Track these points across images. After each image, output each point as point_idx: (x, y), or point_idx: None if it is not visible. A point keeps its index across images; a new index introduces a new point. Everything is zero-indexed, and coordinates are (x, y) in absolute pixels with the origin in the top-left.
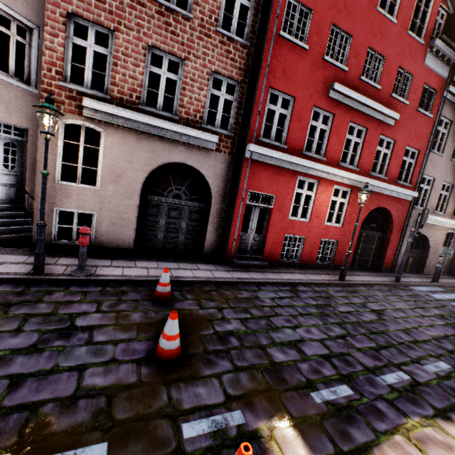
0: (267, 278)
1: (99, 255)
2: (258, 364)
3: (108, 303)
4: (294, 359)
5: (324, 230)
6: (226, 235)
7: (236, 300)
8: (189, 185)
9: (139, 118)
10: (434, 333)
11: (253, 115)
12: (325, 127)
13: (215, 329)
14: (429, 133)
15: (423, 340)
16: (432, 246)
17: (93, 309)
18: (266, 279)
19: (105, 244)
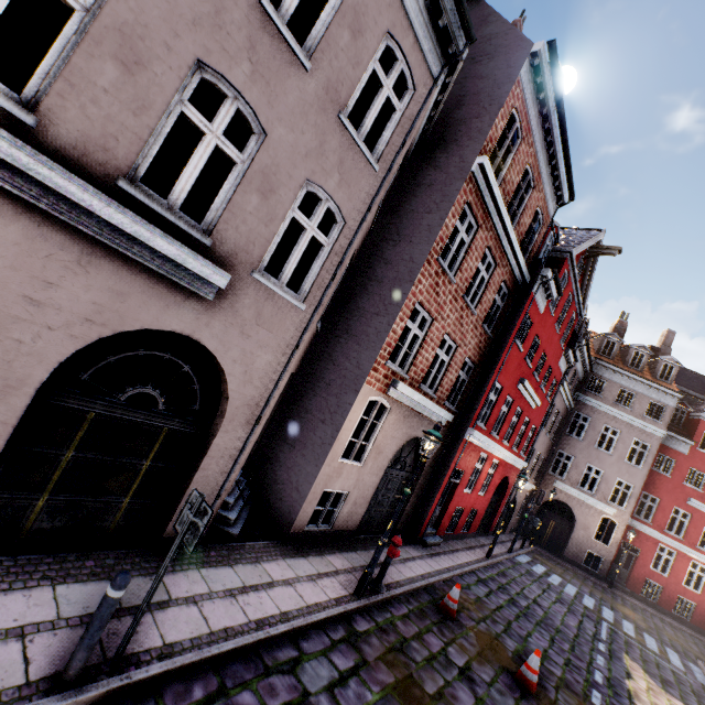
0: (458, 564)
1: (337, 543)
2: (557, 681)
3: (437, 631)
4: (561, 671)
5: (475, 500)
6: (421, 509)
7: (476, 605)
8: (409, 454)
9: (421, 400)
10: (573, 623)
11: (481, 402)
12: (505, 409)
13: (509, 649)
14: (544, 413)
15: (576, 633)
16: (516, 507)
17: (441, 641)
18: (459, 566)
19: (339, 527)
